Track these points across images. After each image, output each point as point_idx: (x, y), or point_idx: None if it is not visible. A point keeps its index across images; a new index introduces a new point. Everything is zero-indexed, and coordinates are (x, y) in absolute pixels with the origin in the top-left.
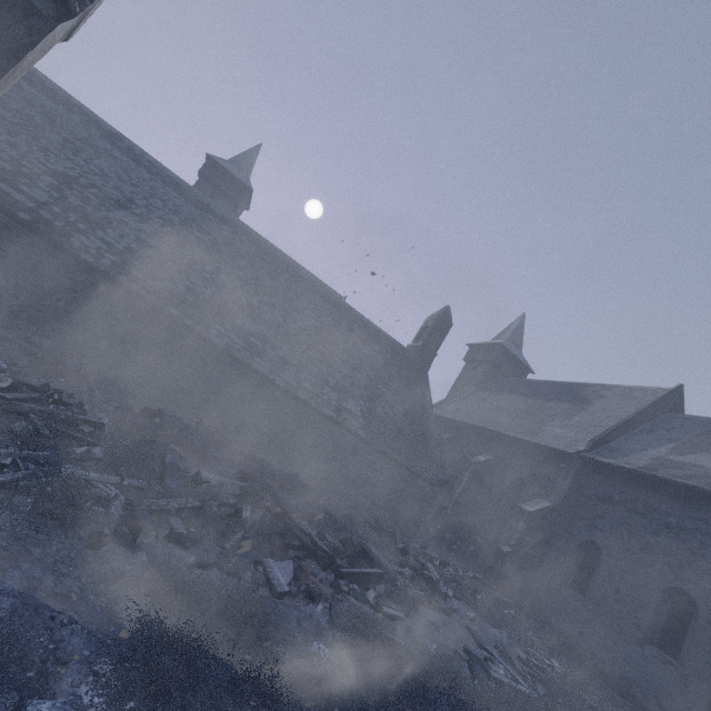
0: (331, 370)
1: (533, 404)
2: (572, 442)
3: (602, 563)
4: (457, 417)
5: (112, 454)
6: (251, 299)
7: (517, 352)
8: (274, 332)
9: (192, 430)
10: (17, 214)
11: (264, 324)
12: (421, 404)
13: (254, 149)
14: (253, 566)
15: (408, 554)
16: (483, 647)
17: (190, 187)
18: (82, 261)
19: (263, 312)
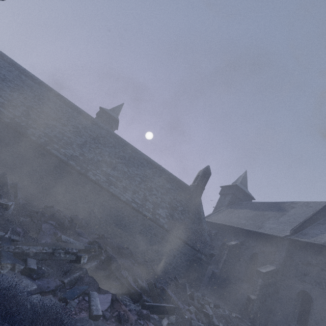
0: (150, 194)
1: (257, 213)
2: (281, 231)
3: (314, 306)
4: (218, 221)
5: (6, 221)
6: (112, 160)
7: (245, 189)
8: (122, 175)
9: (68, 217)
10: (3, 119)
11: (117, 171)
12: (198, 213)
13: (121, 105)
14: (82, 296)
15: (193, 299)
16: None
17: (89, 115)
18: (30, 139)
19: (117, 166)
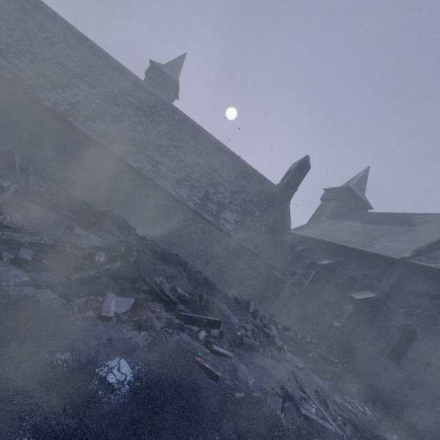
0: (215, 192)
1: (369, 227)
2: (398, 251)
3: (416, 342)
4: (310, 235)
5: (0, 204)
6: (162, 141)
7: (360, 194)
8: (176, 163)
9: (94, 210)
10: (3, 74)
11: (169, 158)
12: (282, 222)
13: (181, 57)
14: (95, 296)
15: (256, 317)
16: (302, 389)
17: (129, 71)
18: (44, 106)
19: (170, 150)
